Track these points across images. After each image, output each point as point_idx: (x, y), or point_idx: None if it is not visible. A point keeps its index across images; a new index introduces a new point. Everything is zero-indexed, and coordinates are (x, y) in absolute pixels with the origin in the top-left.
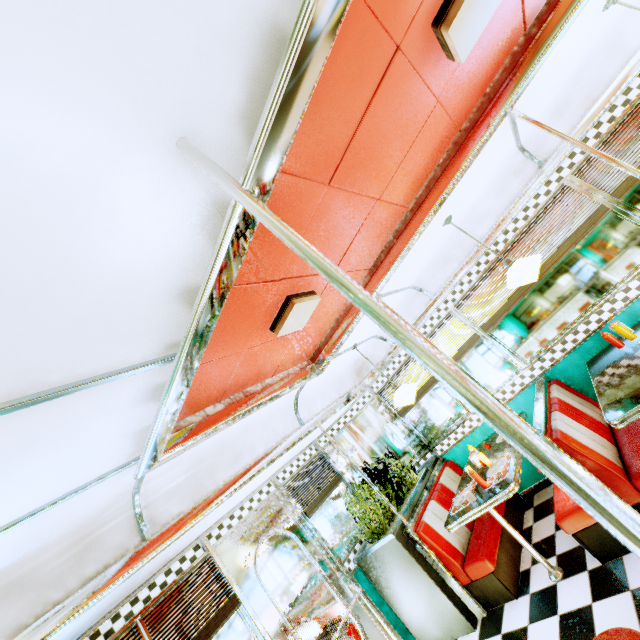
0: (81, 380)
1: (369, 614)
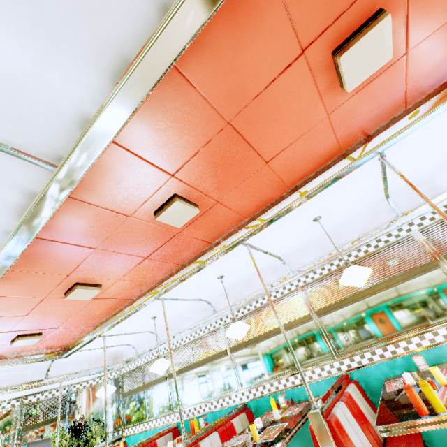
0: None
1: None
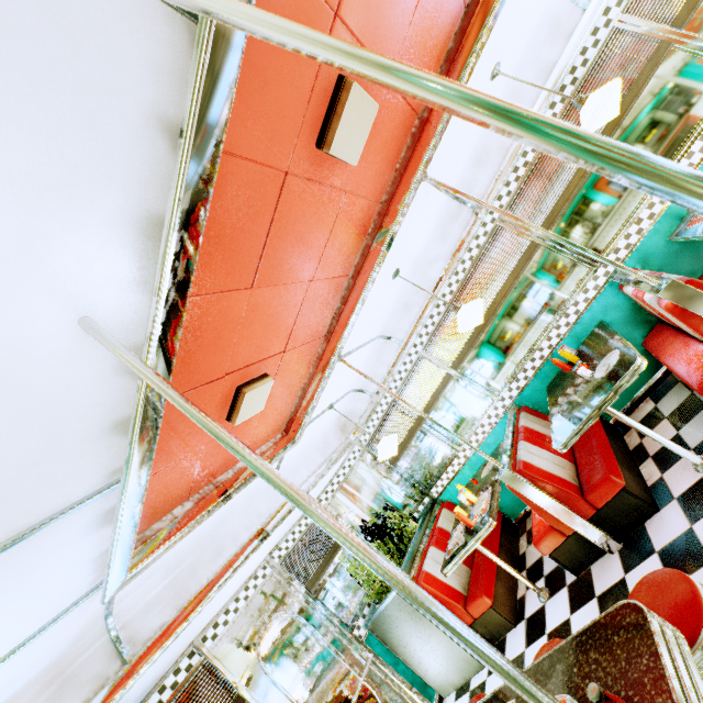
0: (22, 531)
1: (385, 677)
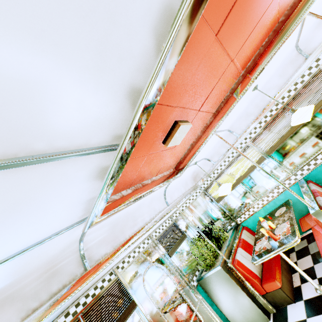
0: (57, 152)
1: (206, 311)
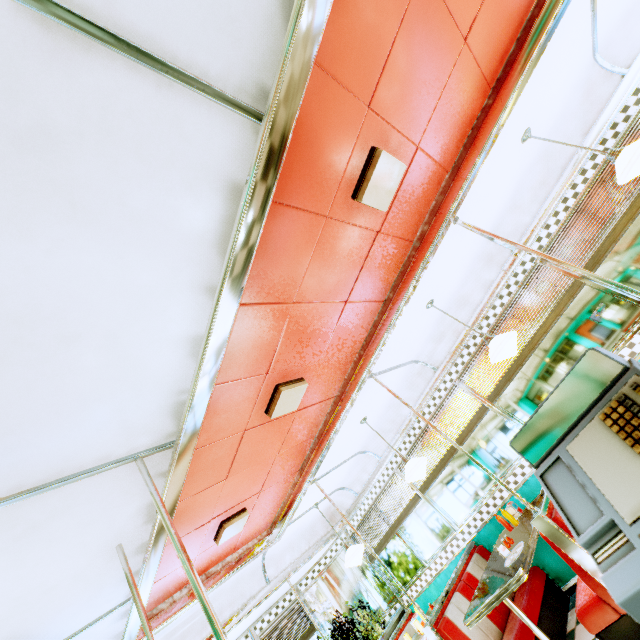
0: (78, 630)
1: None
